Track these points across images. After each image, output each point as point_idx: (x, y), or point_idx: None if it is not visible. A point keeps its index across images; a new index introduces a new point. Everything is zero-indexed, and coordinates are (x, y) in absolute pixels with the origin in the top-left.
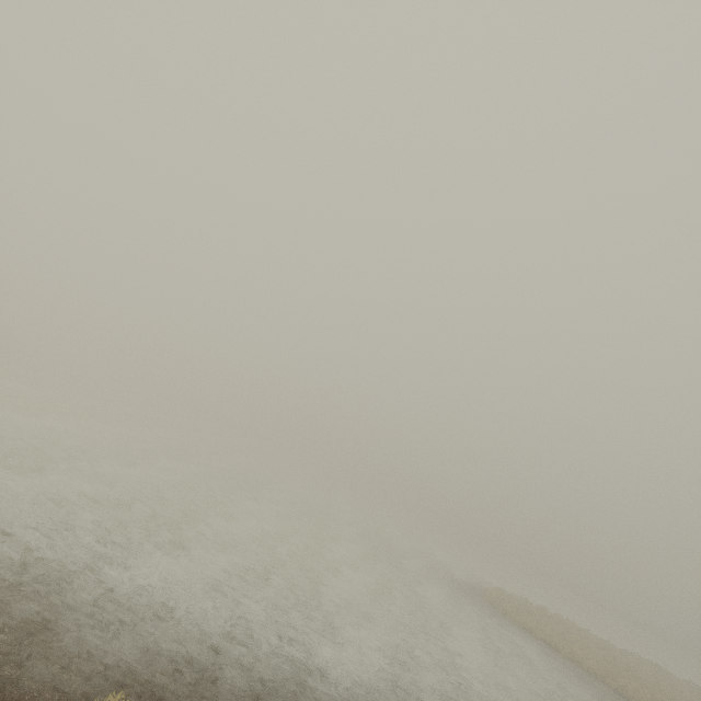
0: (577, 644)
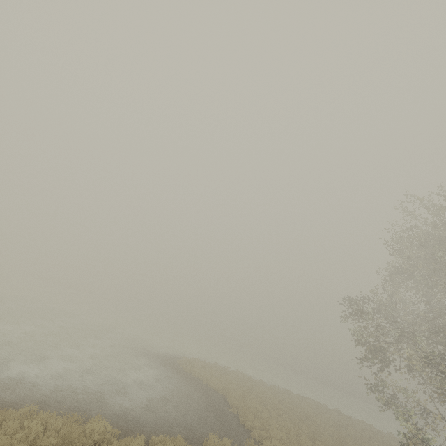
0: (224, 379)
